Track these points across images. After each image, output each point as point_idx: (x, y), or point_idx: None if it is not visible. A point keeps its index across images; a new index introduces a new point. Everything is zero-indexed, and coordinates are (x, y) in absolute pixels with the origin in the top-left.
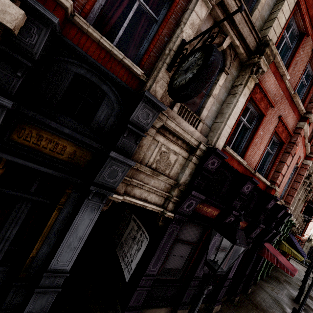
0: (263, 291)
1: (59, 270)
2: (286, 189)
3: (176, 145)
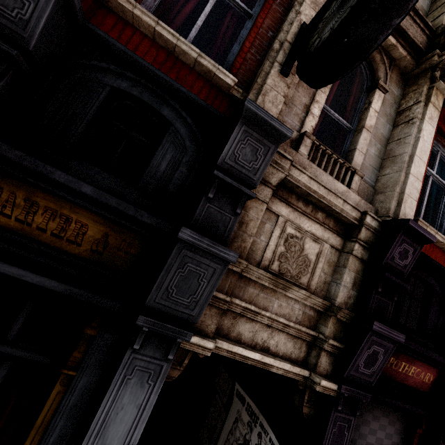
0: None
1: None
2: None
3: (314, 222)
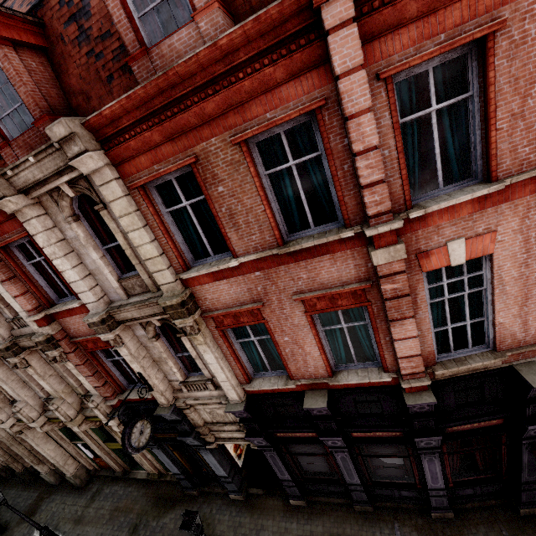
0: None
1: (223, 475)
2: None
3: (212, 404)
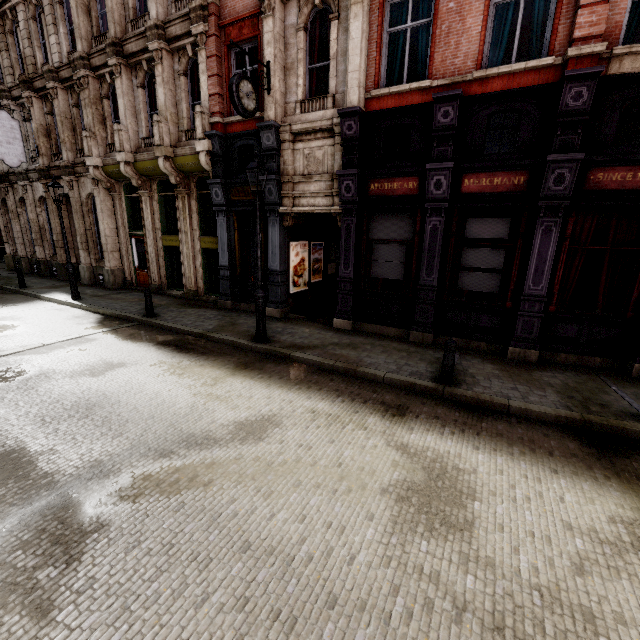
0: None
1: (274, 270)
2: None
3: (316, 141)
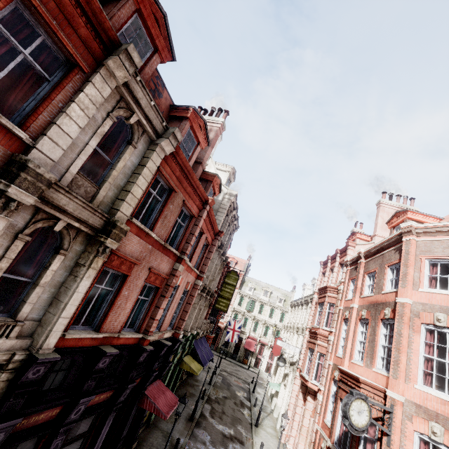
0: (156, 431)
1: None
2: (178, 314)
3: None
